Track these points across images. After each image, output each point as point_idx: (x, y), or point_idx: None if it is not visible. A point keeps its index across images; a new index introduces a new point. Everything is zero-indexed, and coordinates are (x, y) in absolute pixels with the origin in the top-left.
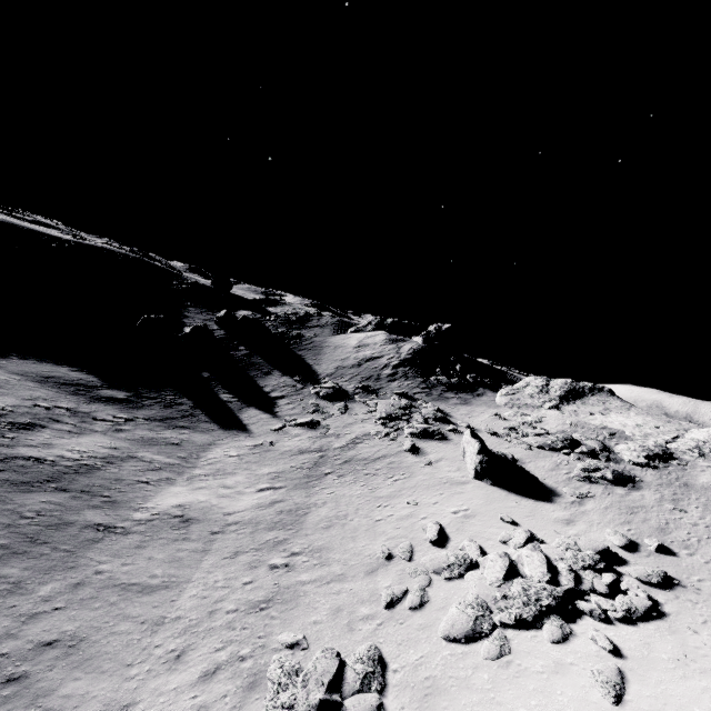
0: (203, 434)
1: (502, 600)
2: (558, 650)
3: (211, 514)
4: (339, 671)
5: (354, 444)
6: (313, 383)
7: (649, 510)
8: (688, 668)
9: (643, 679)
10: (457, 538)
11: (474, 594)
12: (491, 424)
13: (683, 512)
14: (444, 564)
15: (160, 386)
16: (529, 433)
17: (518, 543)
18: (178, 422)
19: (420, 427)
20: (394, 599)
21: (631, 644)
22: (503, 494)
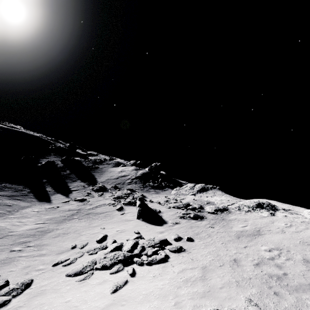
0: (27, 203)
1: (103, 259)
2: (110, 276)
3: (2, 231)
4: (2, 288)
5: (96, 208)
6: (93, 185)
7: (199, 227)
8: (156, 278)
9: (134, 283)
10: (109, 239)
11: (94, 258)
12: (161, 200)
13: (212, 228)
14: (93, 248)
15: (19, 183)
16: (172, 202)
17: (131, 239)
18: (17, 197)
19: (128, 200)
20: (59, 262)
21: (142, 272)
22: (144, 224)
